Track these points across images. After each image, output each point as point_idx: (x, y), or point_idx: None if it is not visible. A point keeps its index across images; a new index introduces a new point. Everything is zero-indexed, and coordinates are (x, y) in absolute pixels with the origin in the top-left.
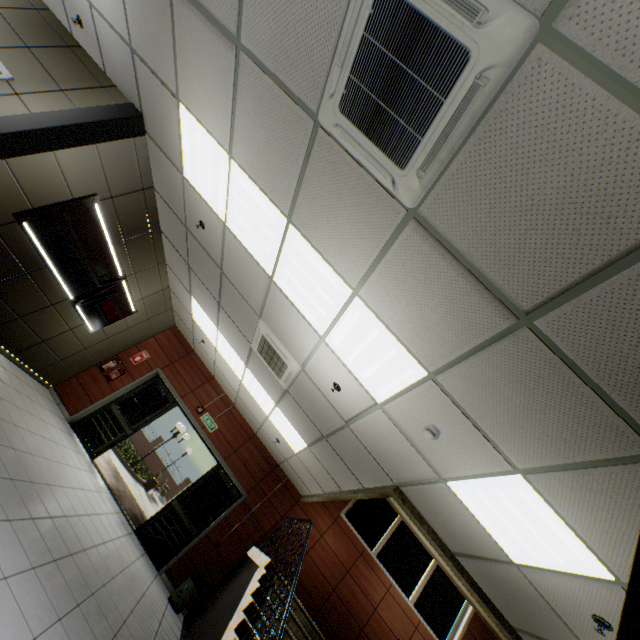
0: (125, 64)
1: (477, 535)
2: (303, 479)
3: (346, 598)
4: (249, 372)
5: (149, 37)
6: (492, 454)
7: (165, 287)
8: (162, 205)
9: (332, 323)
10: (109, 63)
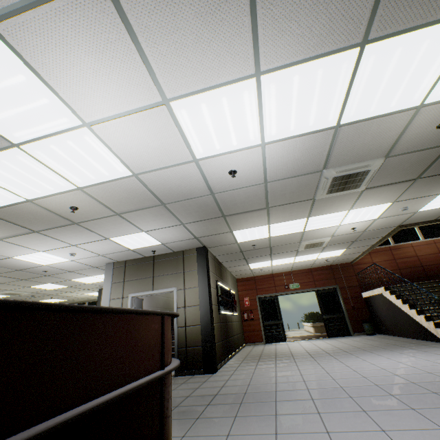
0: (191, 243)
1: (439, 210)
2: (348, 258)
3: (405, 266)
4: (298, 257)
5: (209, 230)
6: (429, 197)
7: (229, 274)
8: (221, 257)
9: (342, 220)
10: (177, 248)
